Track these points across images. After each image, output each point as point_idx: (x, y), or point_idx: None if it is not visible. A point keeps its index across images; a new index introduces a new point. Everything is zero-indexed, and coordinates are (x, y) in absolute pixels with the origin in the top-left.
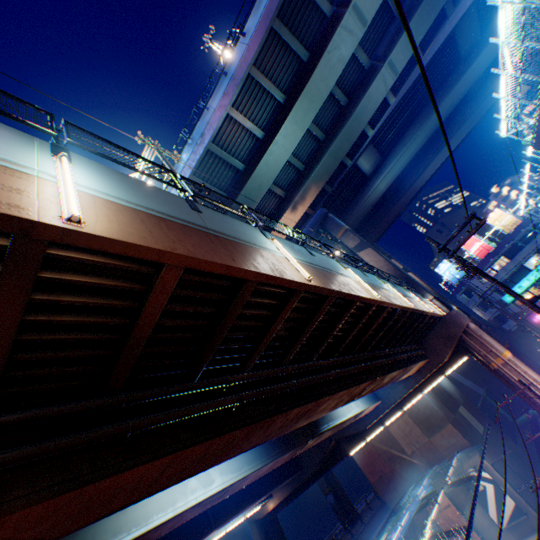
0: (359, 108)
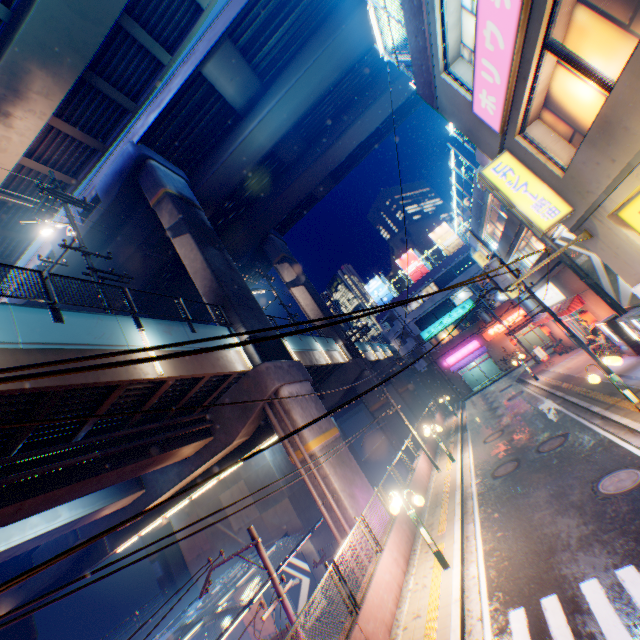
0: None
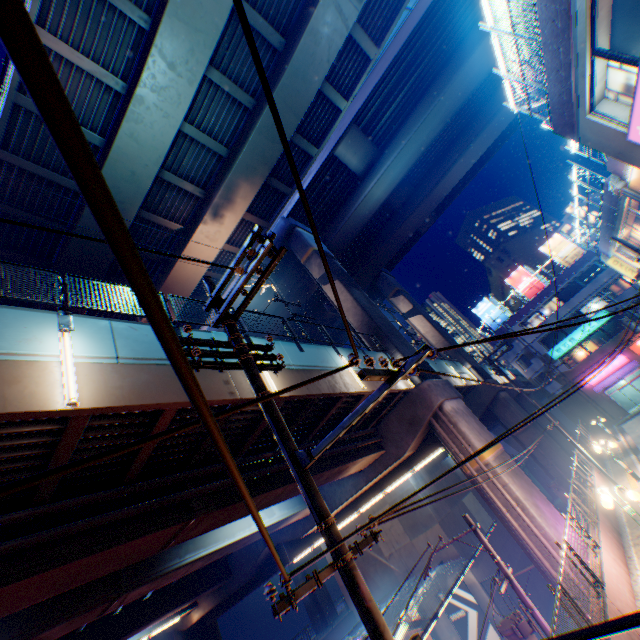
0: (298, 54)
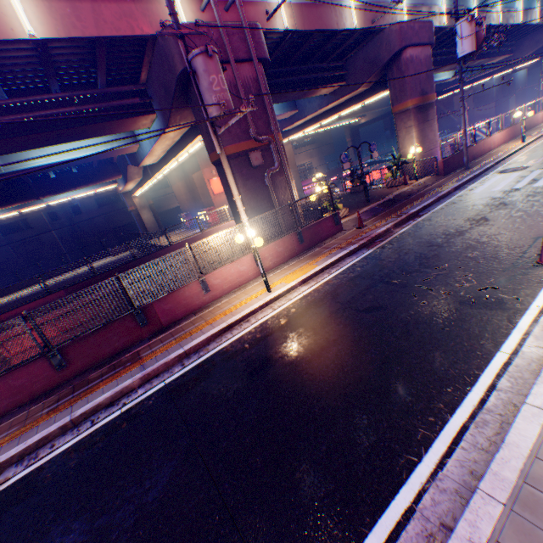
0: None
